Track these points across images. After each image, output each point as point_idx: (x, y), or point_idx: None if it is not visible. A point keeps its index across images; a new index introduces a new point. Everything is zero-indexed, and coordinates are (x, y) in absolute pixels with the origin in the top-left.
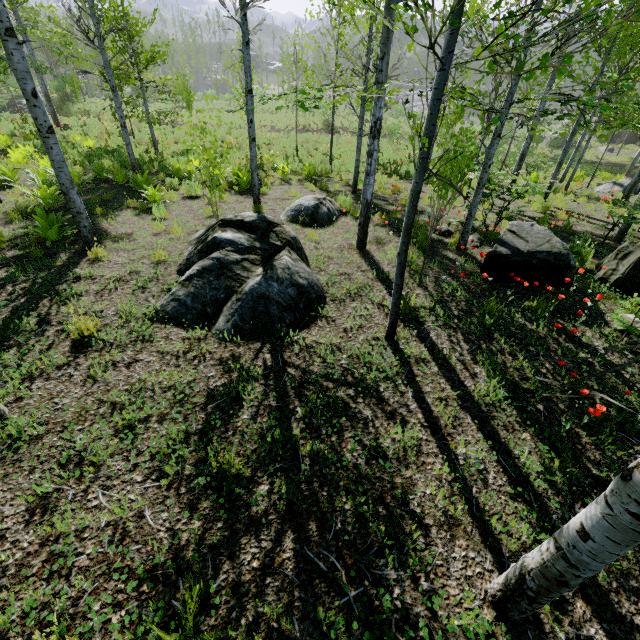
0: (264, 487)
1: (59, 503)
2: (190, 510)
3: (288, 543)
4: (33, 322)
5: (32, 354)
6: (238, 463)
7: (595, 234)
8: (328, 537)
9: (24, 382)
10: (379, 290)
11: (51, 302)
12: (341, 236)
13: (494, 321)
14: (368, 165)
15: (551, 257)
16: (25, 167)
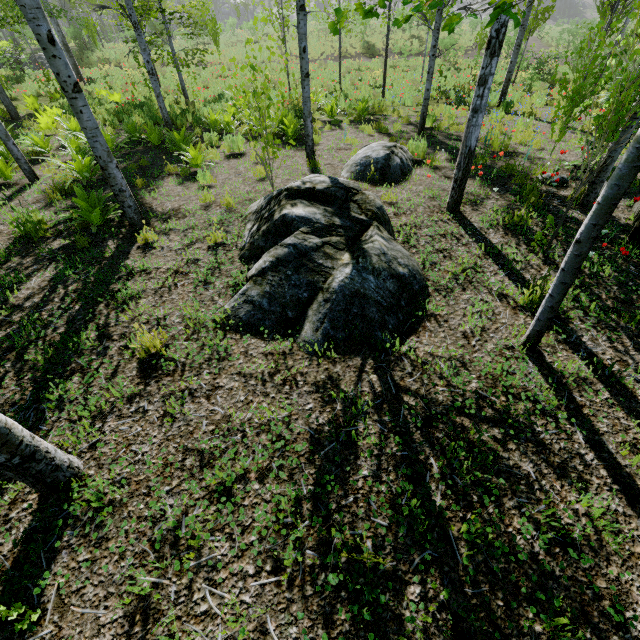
0: (414, 589)
1: (161, 606)
2: (324, 624)
3: None
4: (92, 336)
5: (98, 381)
6: (371, 548)
7: None
8: None
9: (95, 422)
10: (493, 272)
11: (108, 309)
12: (422, 195)
13: None
14: (478, 97)
15: None
16: (56, 133)
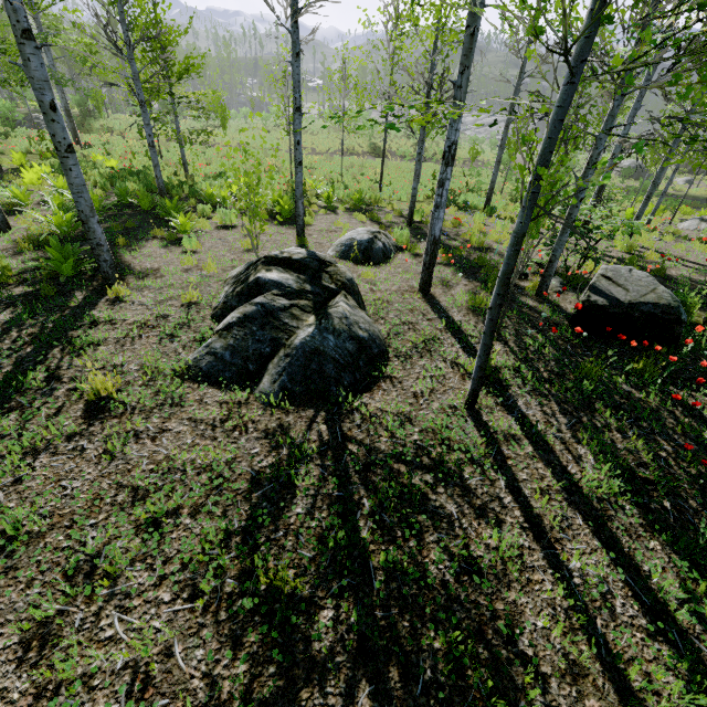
0: (327, 613)
1: (62, 632)
2: (233, 646)
3: (363, 699)
4: (40, 378)
5: (37, 420)
6: (293, 577)
7: (694, 280)
8: (415, 691)
9: (25, 457)
10: (451, 344)
11: (63, 353)
12: (400, 276)
13: (593, 387)
14: (438, 196)
15: (658, 310)
16: (40, 189)
